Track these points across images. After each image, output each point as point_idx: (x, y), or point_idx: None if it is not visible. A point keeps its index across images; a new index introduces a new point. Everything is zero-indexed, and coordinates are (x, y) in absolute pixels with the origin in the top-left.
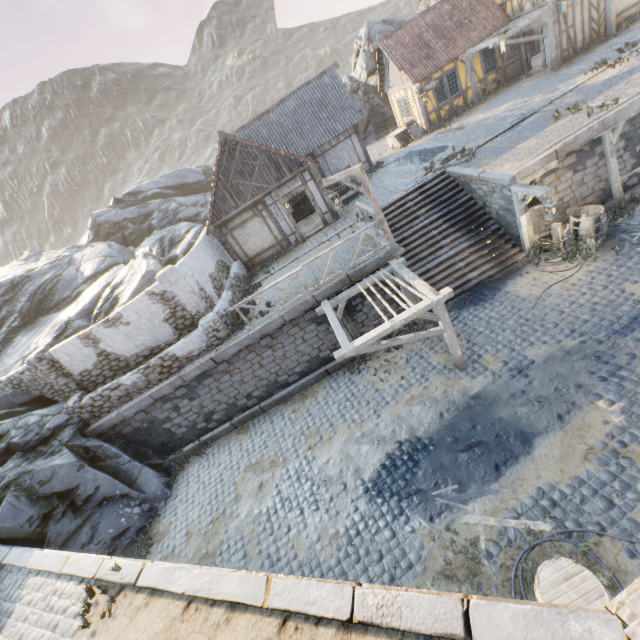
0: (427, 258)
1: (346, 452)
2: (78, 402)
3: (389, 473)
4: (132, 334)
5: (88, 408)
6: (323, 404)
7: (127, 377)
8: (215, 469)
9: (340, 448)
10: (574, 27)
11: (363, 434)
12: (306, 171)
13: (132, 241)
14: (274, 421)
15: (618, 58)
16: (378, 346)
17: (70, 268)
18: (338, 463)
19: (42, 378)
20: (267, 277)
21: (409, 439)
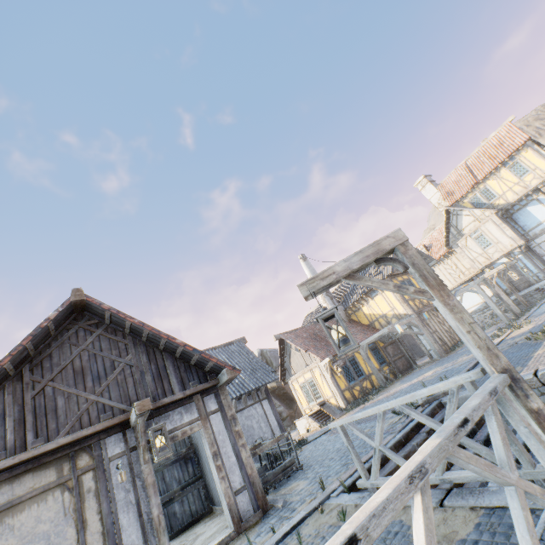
0: None
1: None
2: None
3: None
4: None
5: None
6: None
7: None
8: None
9: None
10: (437, 331)
11: None
12: (211, 394)
13: None
14: None
15: (514, 324)
16: None
17: None
18: None
19: None
20: None
21: None
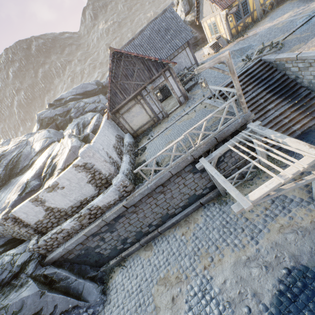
0: (259, 119)
1: (239, 274)
2: (35, 244)
3: (289, 301)
4: (66, 194)
5: (43, 247)
6: (205, 229)
7: (67, 224)
8: (134, 280)
9: (232, 270)
10: None
11: (248, 258)
12: (167, 70)
13: (61, 126)
14: (170, 242)
15: None
16: (268, 197)
17: (27, 147)
18: (235, 285)
19: (10, 229)
20: (148, 142)
21: (296, 267)
